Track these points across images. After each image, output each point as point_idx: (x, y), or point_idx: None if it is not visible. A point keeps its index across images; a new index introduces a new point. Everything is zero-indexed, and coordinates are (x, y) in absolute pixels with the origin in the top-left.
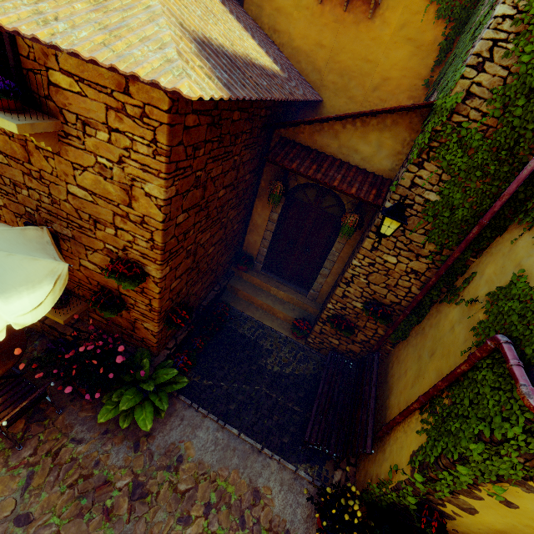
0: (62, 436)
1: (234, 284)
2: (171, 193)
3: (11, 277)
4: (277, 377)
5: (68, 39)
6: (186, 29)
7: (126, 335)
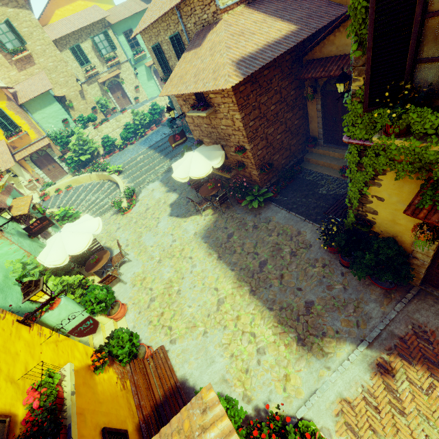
0: (234, 212)
1: (307, 157)
2: (243, 115)
3: (212, 157)
4: (323, 196)
5: (208, 88)
6: (234, 62)
7: (250, 181)
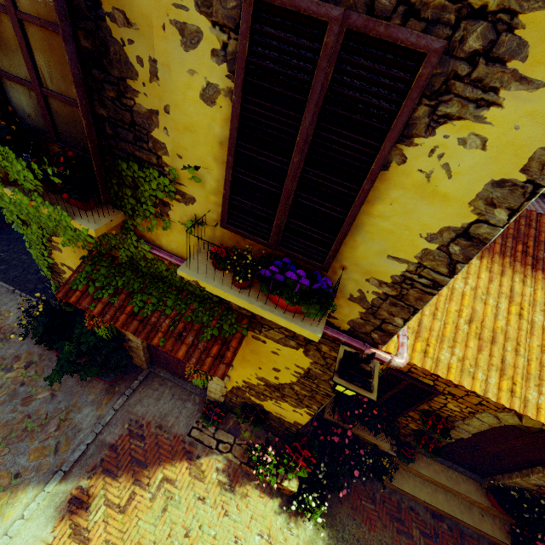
0: None
1: None
2: None
3: None
4: None
5: None
6: None
7: None
